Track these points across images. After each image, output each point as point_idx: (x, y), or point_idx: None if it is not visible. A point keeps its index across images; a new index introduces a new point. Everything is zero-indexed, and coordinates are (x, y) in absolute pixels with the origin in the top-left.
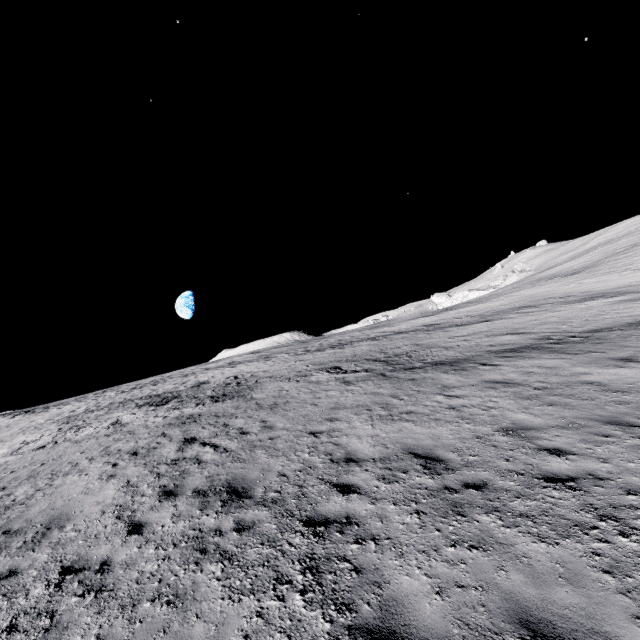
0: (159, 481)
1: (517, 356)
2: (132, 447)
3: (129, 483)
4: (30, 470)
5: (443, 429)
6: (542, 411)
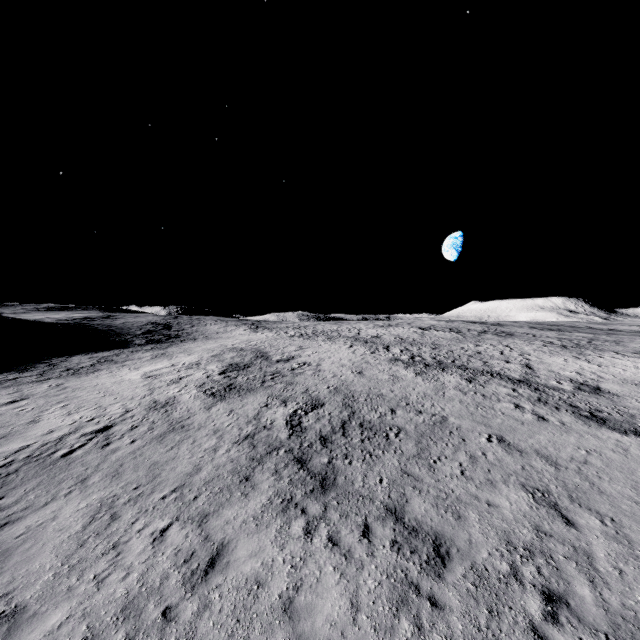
0: (25, 454)
1: (366, 545)
2: (107, 412)
3: (32, 444)
4: (95, 397)
5: (46, 559)
6: (65, 635)
